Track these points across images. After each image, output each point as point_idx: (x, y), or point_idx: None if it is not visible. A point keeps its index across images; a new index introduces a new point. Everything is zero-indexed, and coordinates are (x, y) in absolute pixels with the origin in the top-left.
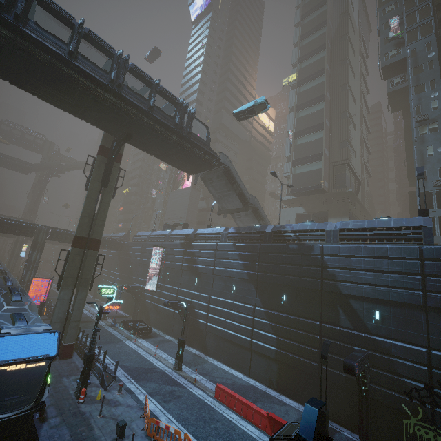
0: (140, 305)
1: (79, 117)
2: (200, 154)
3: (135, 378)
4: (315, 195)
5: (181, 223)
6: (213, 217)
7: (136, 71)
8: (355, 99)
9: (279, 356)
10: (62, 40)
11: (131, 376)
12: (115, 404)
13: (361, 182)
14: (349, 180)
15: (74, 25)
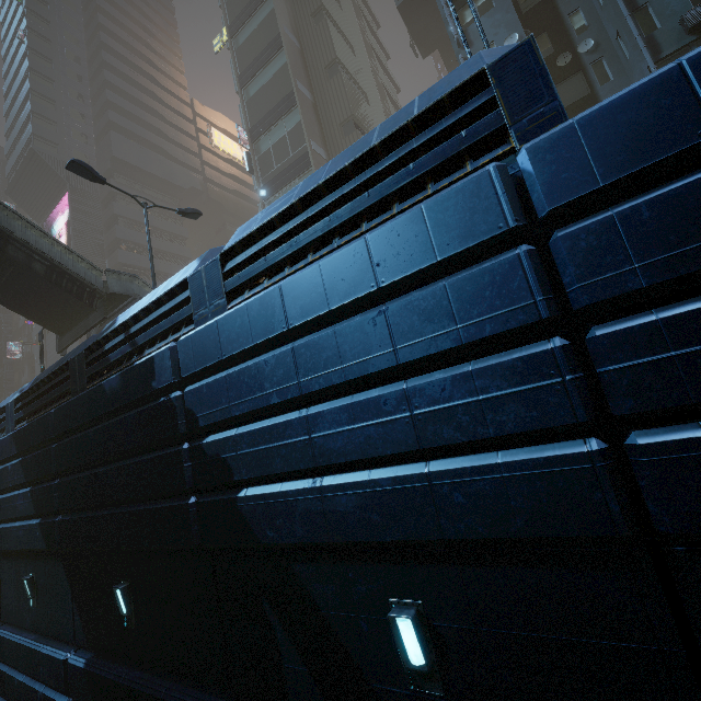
0: None
1: None
2: None
3: None
4: None
5: None
6: None
7: None
8: (355, 48)
9: None
10: None
11: None
12: None
13: None
14: None
15: None
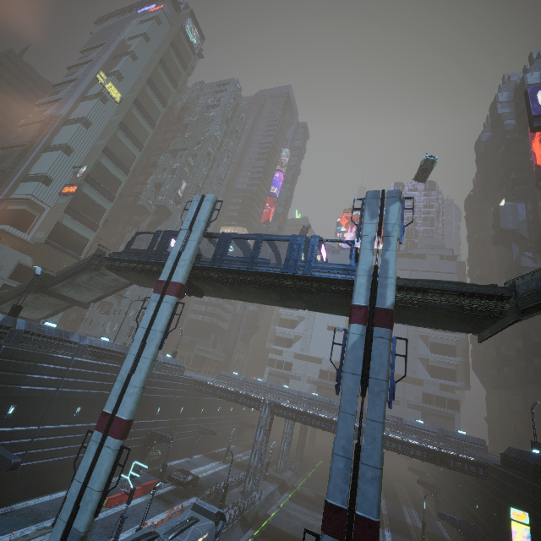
0: None
1: (225, 283)
2: None
3: None
4: (59, 256)
5: None
6: None
7: None
8: None
9: None
10: None
11: None
12: None
13: None
14: None
15: None
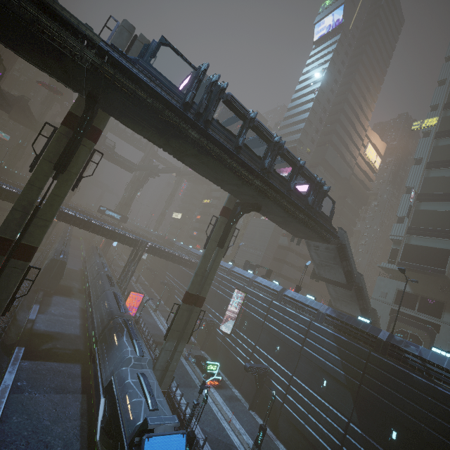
0: (209, 338)
1: (217, 184)
2: (320, 231)
3: None
4: (431, 277)
5: (265, 268)
6: (293, 258)
7: (287, 155)
8: None
9: None
10: (233, 134)
11: None
12: None
13: None
14: None
15: (247, 119)
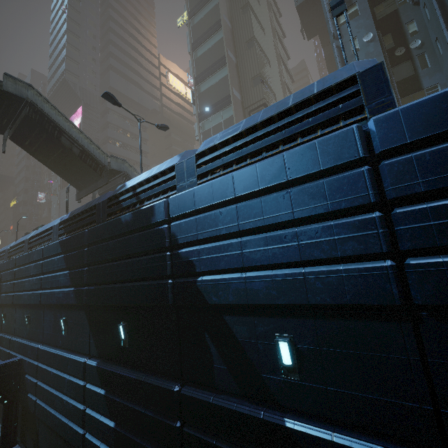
0: None
1: None
2: None
3: None
4: None
5: (39, 227)
6: None
7: None
8: (265, 30)
9: None
10: None
11: None
12: None
13: None
14: None
15: None
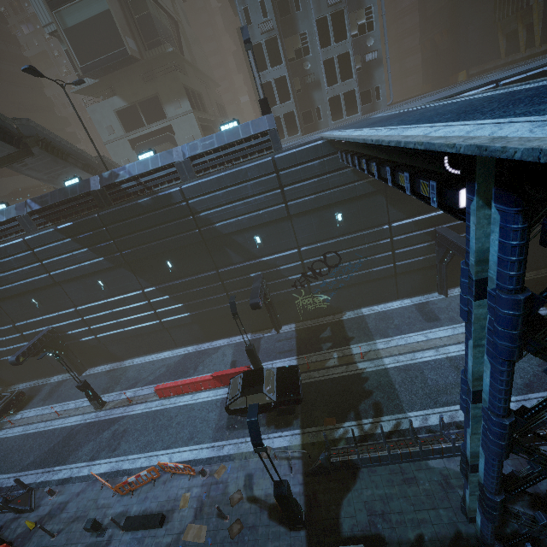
0: None
1: None
2: None
3: (58, 463)
4: (126, 68)
5: None
6: None
7: None
8: None
9: (195, 318)
10: None
11: (51, 466)
12: (61, 509)
13: (178, 21)
14: (160, 25)
15: None
